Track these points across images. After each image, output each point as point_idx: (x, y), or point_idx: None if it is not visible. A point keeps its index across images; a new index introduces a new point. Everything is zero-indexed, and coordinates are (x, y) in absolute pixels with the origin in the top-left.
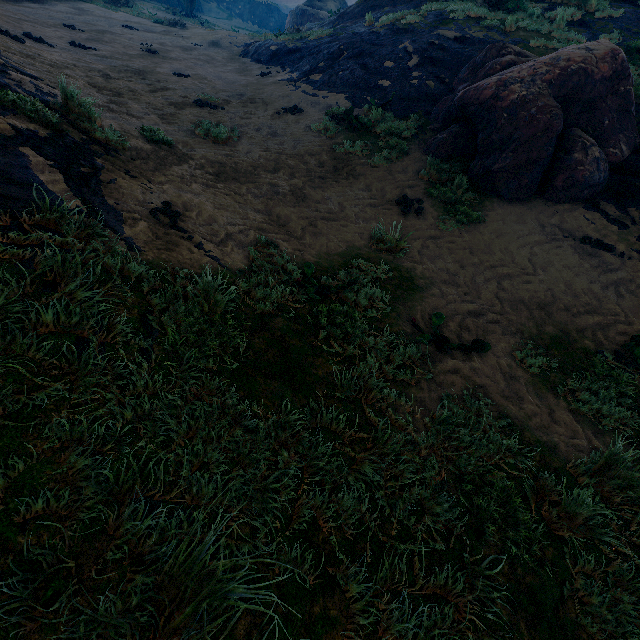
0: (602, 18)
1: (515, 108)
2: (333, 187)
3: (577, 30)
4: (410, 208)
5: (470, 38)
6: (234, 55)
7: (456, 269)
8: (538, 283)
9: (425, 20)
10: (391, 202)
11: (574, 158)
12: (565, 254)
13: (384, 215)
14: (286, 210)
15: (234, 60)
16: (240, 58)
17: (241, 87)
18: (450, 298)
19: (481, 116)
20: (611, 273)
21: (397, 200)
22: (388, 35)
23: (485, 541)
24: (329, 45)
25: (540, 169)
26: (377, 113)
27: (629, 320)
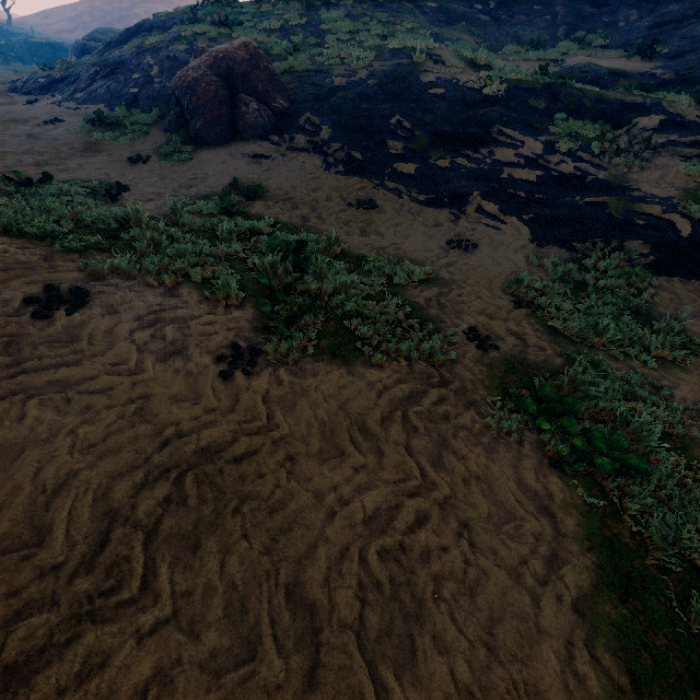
0: (295, 25)
1: (193, 86)
2: (78, 158)
3: (279, 35)
4: (138, 160)
5: (197, 49)
6: (1, 92)
7: (158, 181)
8: (213, 179)
9: (165, 39)
10: (125, 160)
11: (242, 111)
12: (239, 165)
13: (116, 166)
14: (25, 168)
15: (1, 96)
16: (9, 94)
17: (4, 114)
18: (143, 190)
19: (181, 96)
20: (263, 168)
21: (128, 157)
22: (135, 54)
23: (88, 227)
24: (88, 69)
25: (225, 122)
26: (122, 110)
27: (261, 184)
